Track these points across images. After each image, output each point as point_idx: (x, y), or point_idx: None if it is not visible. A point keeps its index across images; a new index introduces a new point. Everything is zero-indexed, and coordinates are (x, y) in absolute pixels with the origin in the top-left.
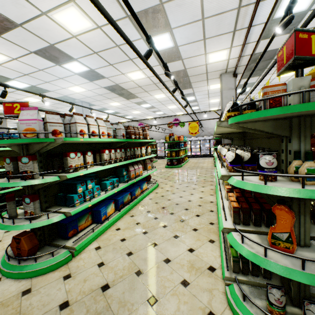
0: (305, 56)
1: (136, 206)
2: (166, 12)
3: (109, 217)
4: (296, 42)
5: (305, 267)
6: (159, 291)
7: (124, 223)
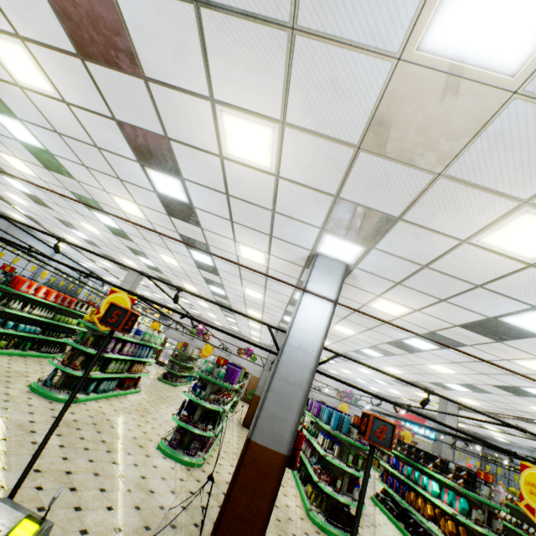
0: None
1: None
2: (490, 393)
3: None
4: None
5: None
6: None
7: None
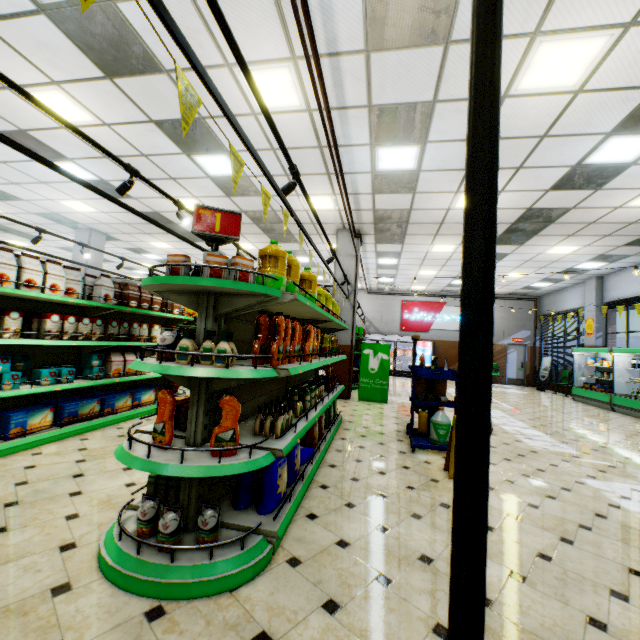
0: (207, 232)
1: (107, 427)
2: (213, 129)
3: (30, 434)
4: (196, 217)
5: (156, 457)
6: (21, 523)
7: (57, 447)
